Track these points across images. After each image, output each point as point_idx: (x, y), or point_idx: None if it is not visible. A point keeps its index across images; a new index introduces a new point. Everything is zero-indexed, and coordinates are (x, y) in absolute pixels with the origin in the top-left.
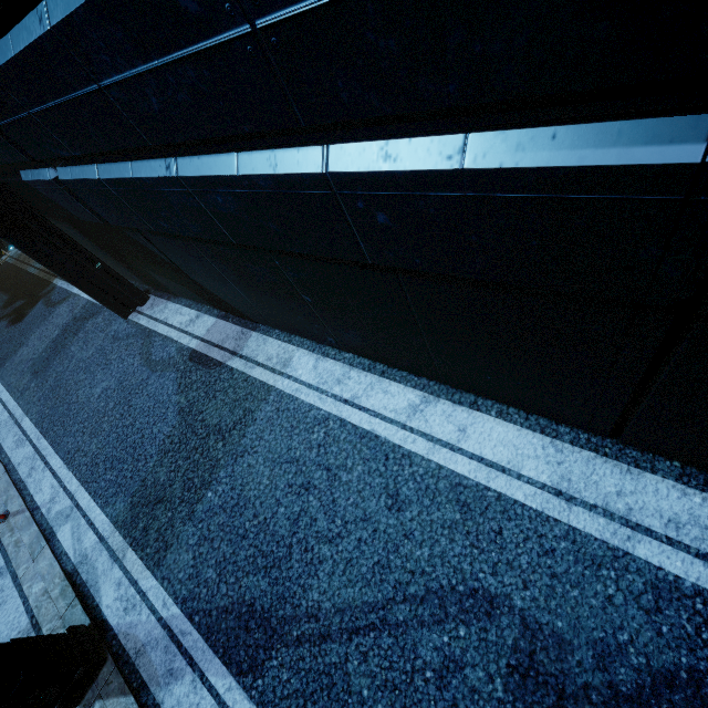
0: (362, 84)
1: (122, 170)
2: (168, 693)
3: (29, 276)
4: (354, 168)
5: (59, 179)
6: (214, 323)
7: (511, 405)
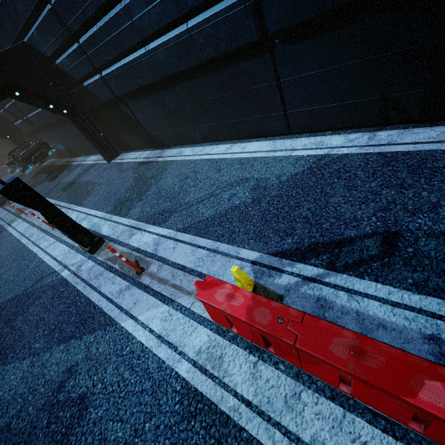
0: None
1: (129, 58)
2: (131, 239)
3: (58, 165)
4: (193, 24)
5: (101, 78)
6: (150, 152)
7: (260, 135)
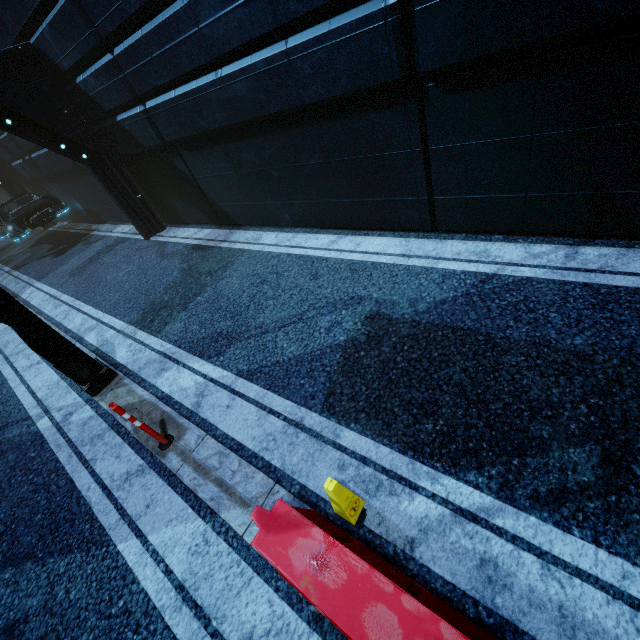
0: (297, 2)
1: (190, 87)
2: (160, 378)
3: (71, 233)
4: (296, 43)
5: (144, 112)
6: (211, 231)
7: (385, 227)
